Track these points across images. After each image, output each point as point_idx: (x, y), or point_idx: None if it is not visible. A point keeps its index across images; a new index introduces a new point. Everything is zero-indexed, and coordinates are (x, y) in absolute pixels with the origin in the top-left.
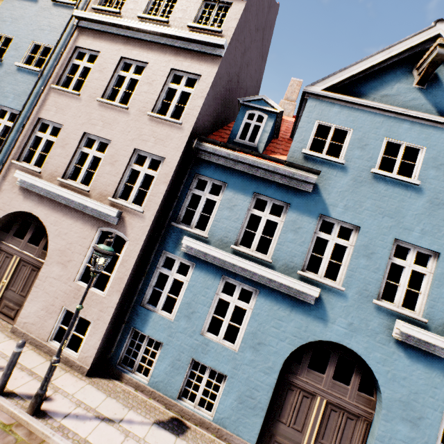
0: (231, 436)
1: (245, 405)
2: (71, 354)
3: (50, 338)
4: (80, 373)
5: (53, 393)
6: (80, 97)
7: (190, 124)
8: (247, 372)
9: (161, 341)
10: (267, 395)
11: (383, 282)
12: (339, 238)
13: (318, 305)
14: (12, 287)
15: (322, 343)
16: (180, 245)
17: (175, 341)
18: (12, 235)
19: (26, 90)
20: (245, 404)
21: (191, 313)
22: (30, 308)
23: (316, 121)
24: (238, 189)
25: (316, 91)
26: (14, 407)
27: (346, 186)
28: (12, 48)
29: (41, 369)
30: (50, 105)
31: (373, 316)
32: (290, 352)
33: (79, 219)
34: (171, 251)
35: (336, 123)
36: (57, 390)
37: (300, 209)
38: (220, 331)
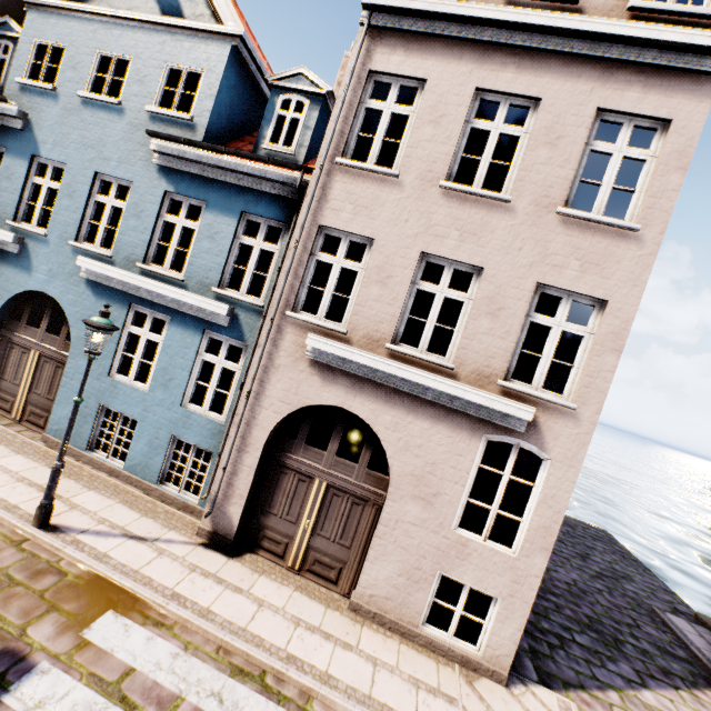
0: None
1: None
2: None
3: None
4: None
5: None
6: None
7: None
8: None
9: None
10: None
11: (86, 223)
12: (52, 182)
13: (25, 256)
14: None
15: (42, 299)
16: None
17: None
18: None
19: None
20: None
21: None
22: None
23: (35, 39)
24: None
25: None
26: None
27: (57, 118)
28: None
29: None
30: None
31: (71, 259)
32: (1, 306)
33: None
34: None
35: (53, 39)
36: None
37: (14, 153)
38: None
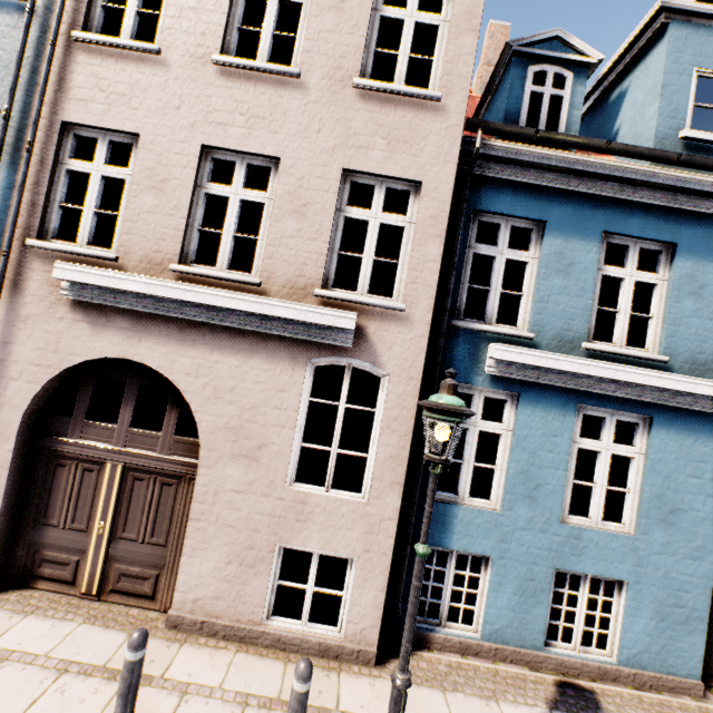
0: (659, 680)
1: (671, 621)
2: (324, 634)
3: (266, 614)
4: (362, 664)
5: None
6: (163, 58)
7: (459, 98)
8: (661, 566)
9: (487, 555)
10: (704, 594)
11: None
12: None
13: None
14: (123, 533)
15: None
16: (479, 363)
17: (515, 548)
18: (83, 419)
19: None
20: (670, 619)
21: (533, 490)
22: (198, 567)
23: (694, 69)
24: (570, 229)
25: (687, 5)
26: None
27: None
28: None
29: None
30: (83, 85)
31: None
32: None
33: (255, 351)
34: (462, 380)
35: None
36: None
37: (696, 251)
38: (594, 507)
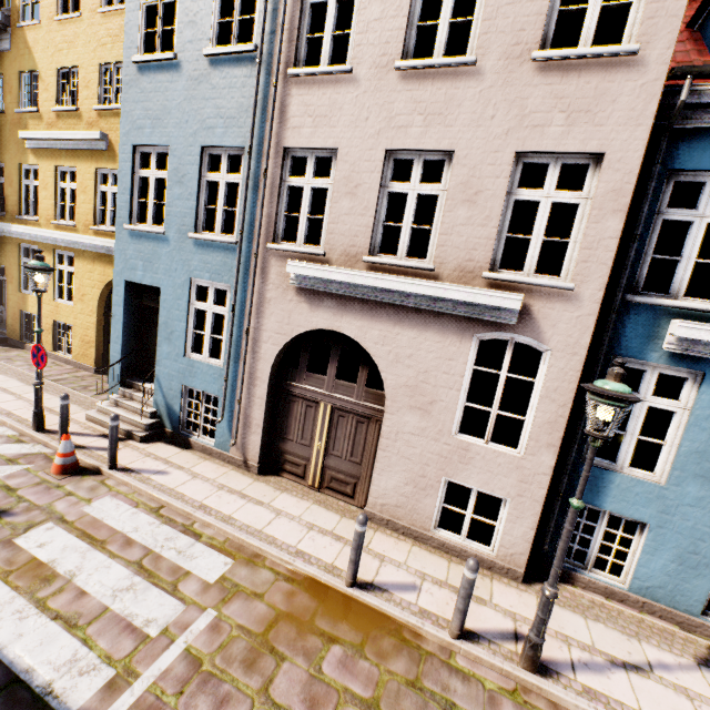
0: None
1: None
2: (479, 550)
3: (433, 525)
4: (510, 579)
5: (515, 624)
6: (354, 75)
7: (663, 44)
8: None
9: (644, 522)
10: None
11: None
12: None
13: None
14: (332, 451)
15: None
16: (656, 339)
17: (677, 521)
18: (305, 371)
19: (240, 101)
20: None
21: (709, 471)
22: (384, 483)
23: None
24: None
25: None
26: (497, 660)
27: None
28: (183, 23)
29: (457, 579)
30: (296, 115)
31: None
32: None
33: (428, 326)
34: (633, 355)
35: None
36: (513, 616)
37: None
38: None
